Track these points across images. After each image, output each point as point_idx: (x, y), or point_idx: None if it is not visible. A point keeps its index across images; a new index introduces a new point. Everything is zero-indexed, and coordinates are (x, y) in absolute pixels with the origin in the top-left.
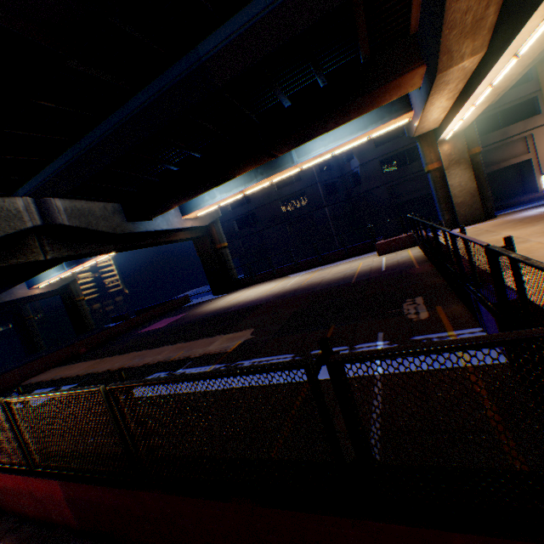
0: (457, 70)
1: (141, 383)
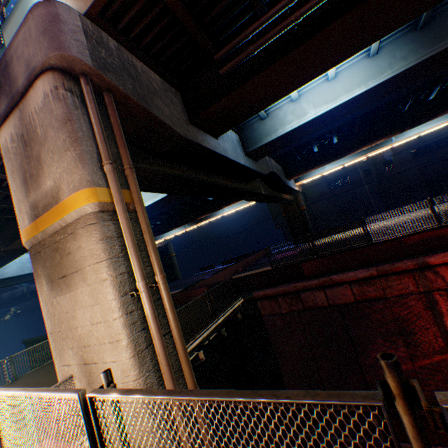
0: None
1: None
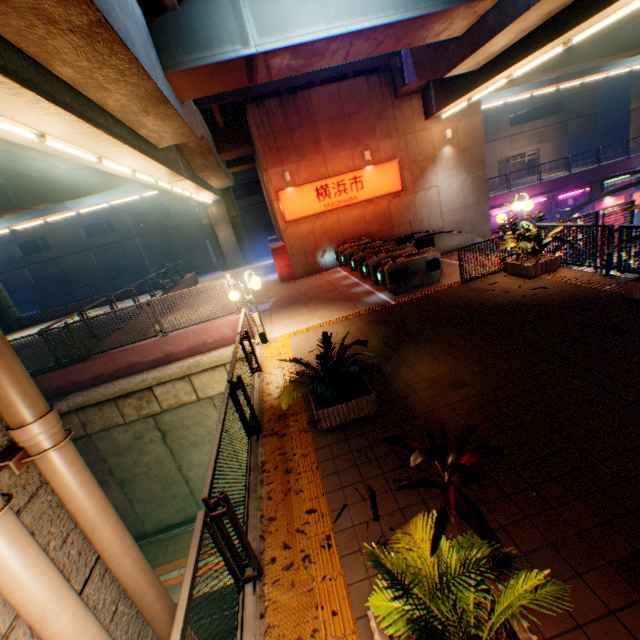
0: None
1: None
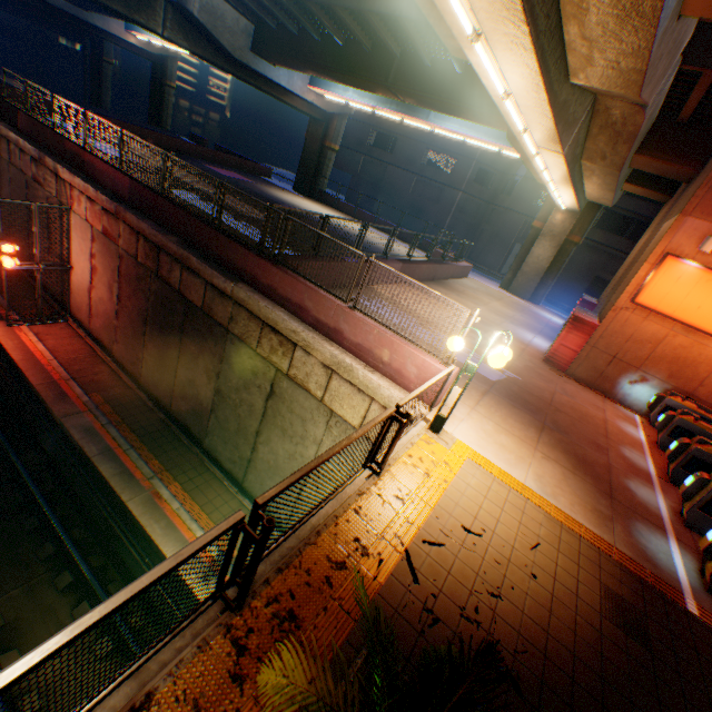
0: None
1: (179, 160)
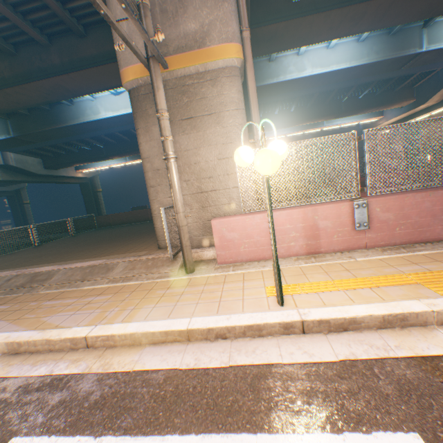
0: (427, 105)
1: None
